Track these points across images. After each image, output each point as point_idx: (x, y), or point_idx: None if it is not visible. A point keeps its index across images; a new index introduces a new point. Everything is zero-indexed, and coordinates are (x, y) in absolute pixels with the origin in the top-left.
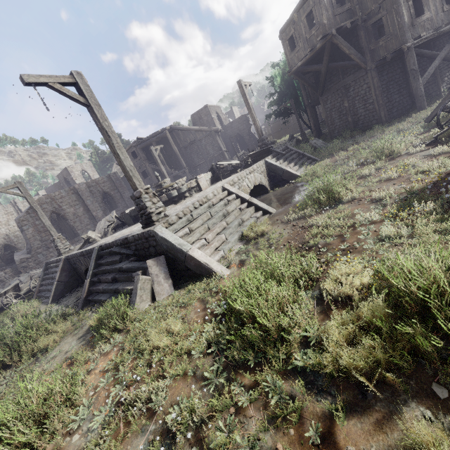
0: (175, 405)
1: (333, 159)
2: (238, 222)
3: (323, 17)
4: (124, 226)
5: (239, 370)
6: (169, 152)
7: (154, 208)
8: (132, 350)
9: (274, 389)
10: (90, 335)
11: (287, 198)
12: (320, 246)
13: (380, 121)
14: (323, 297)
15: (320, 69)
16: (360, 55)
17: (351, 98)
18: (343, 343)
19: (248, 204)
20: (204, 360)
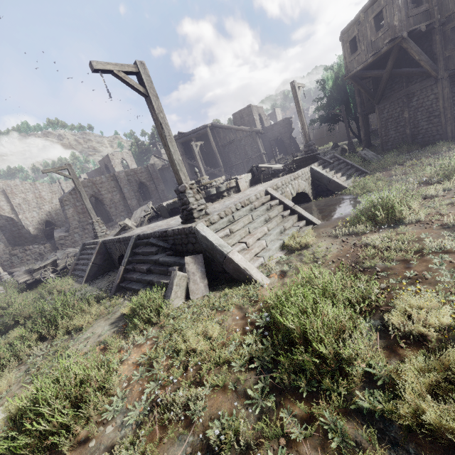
0: (216, 419)
1: (387, 174)
2: (280, 229)
3: (395, 18)
4: (159, 218)
5: (287, 395)
6: (207, 149)
7: (196, 204)
8: (167, 348)
9: (334, 428)
10: (122, 323)
11: (334, 210)
12: (379, 269)
13: (444, 137)
14: (387, 330)
15: (381, 75)
16: (431, 62)
17: (413, 109)
18: (425, 393)
19: (291, 212)
20: (246, 375)
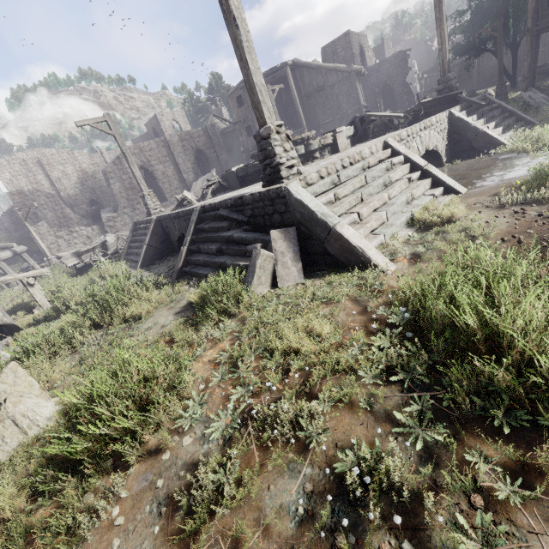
0: (348, 450)
1: None
2: (406, 198)
3: None
4: (226, 191)
5: (466, 427)
6: (286, 101)
7: (285, 158)
8: (254, 345)
9: None
10: (190, 313)
11: (486, 174)
12: None
13: None
14: None
15: None
16: None
17: None
18: None
19: (421, 175)
20: (384, 390)
